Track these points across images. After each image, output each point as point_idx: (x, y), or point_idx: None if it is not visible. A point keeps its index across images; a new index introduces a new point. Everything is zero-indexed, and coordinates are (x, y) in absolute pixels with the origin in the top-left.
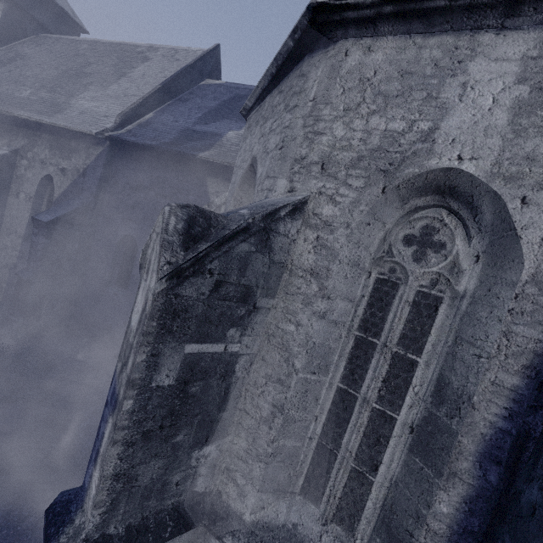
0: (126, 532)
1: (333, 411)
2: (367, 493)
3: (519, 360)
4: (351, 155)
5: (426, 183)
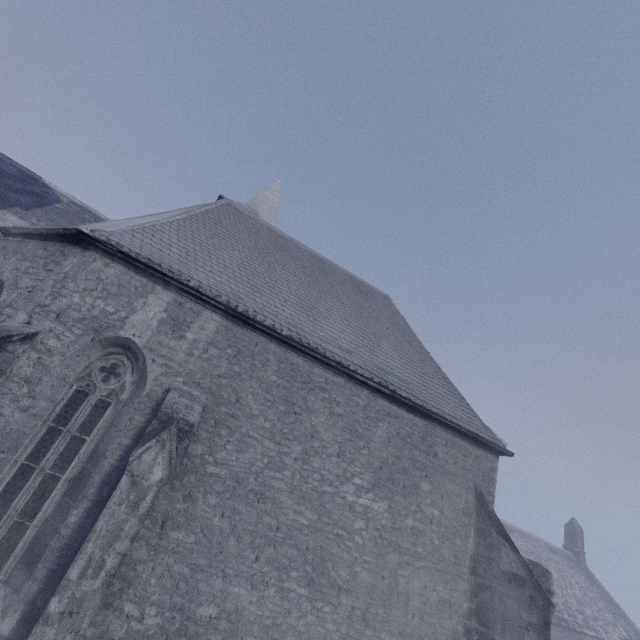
0: None
1: (12, 483)
2: (22, 536)
3: (133, 431)
4: (80, 315)
5: (118, 342)
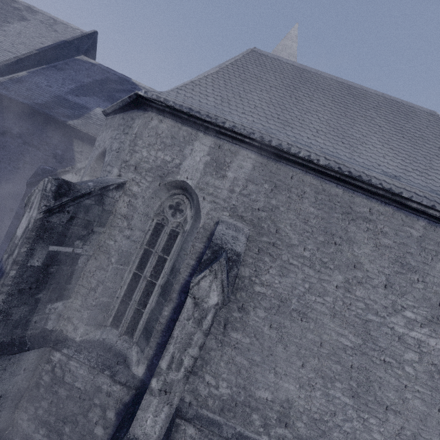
0: (1, 345)
1: (130, 284)
2: (141, 317)
3: (195, 255)
4: (148, 166)
5: (177, 185)
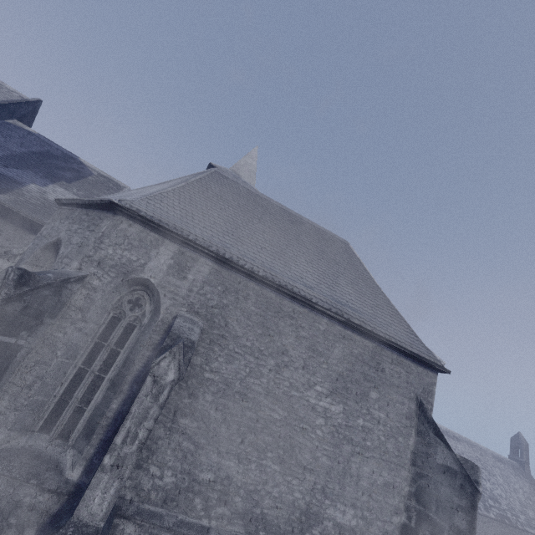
0: None
1: (74, 380)
2: (82, 416)
3: (152, 346)
4: (113, 263)
5: (139, 282)
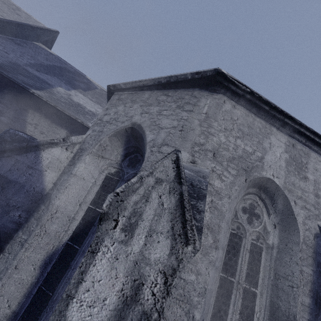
0: None
1: None
2: None
3: (307, 287)
4: (229, 154)
5: (258, 182)
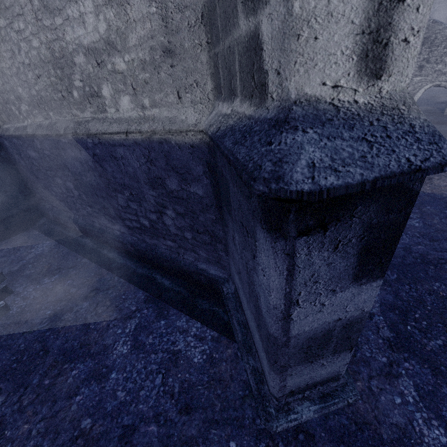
0: None
1: None
2: None
3: None
4: None
5: None
